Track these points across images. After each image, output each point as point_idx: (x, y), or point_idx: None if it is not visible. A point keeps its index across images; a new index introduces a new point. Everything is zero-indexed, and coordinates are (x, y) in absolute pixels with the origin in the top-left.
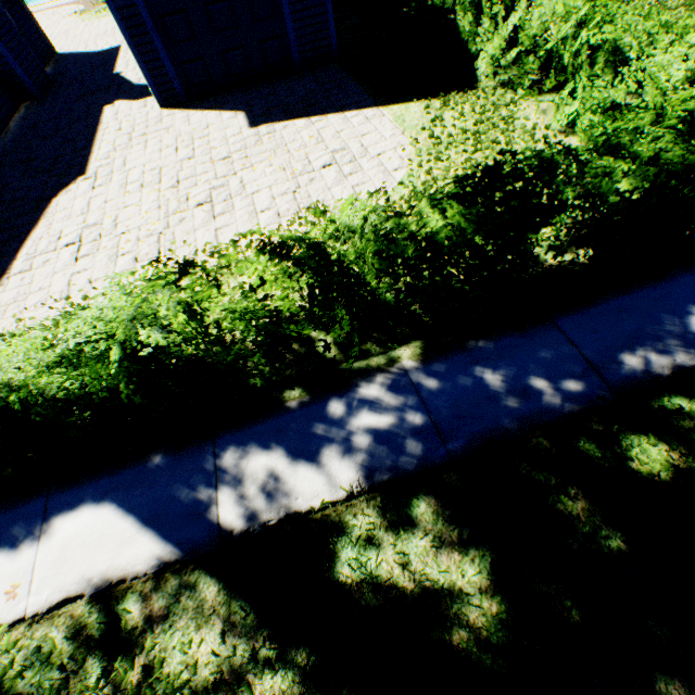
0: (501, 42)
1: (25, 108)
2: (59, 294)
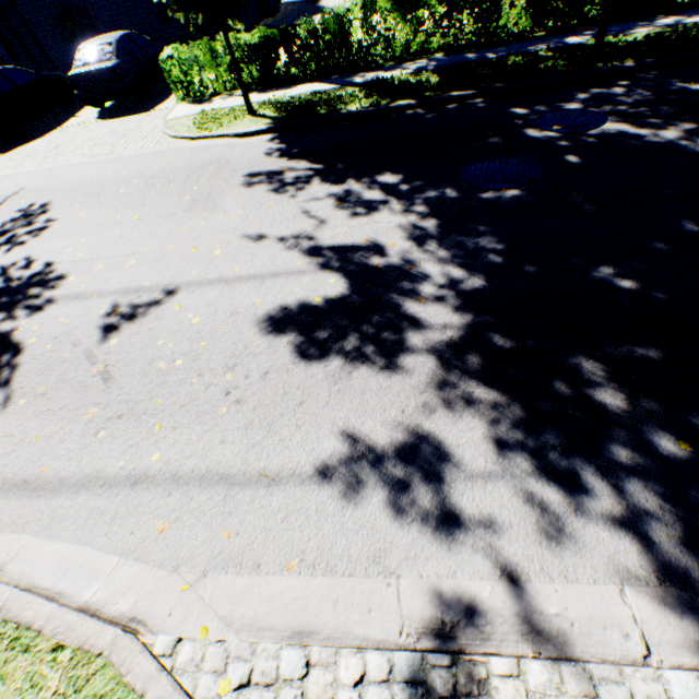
0: None
1: (266, 21)
2: None
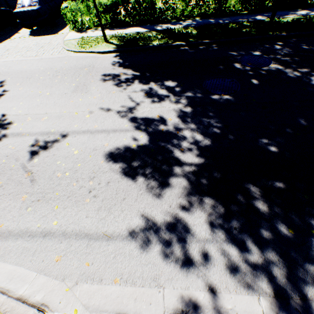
0: None
1: None
2: None
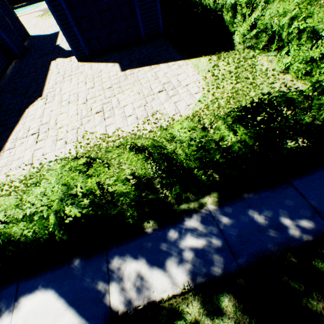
0: (247, 27)
1: (14, 62)
2: (27, 161)
